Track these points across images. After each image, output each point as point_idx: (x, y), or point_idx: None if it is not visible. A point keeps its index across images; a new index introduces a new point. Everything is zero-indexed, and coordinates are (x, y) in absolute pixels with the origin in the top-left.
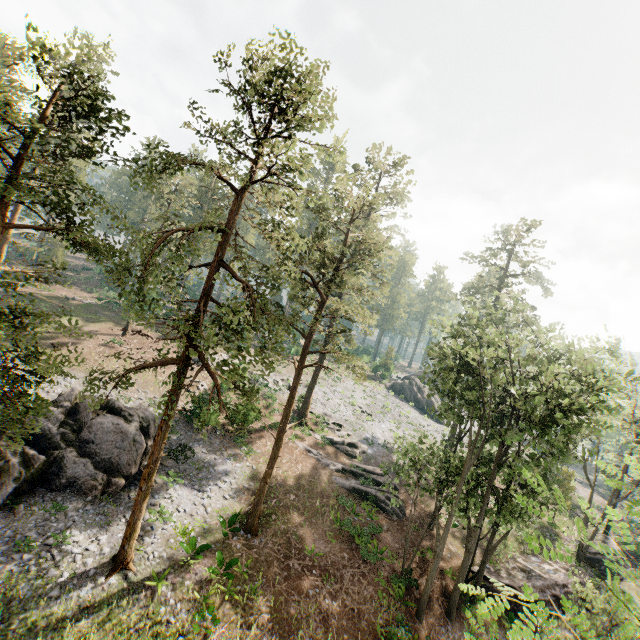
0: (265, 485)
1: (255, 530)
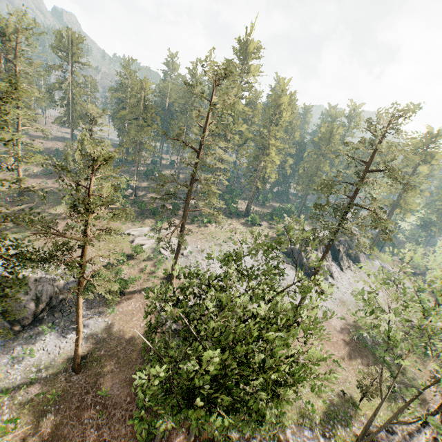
0: (76, 350)
1: (77, 371)
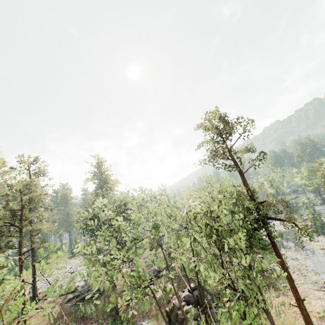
0: None
1: None
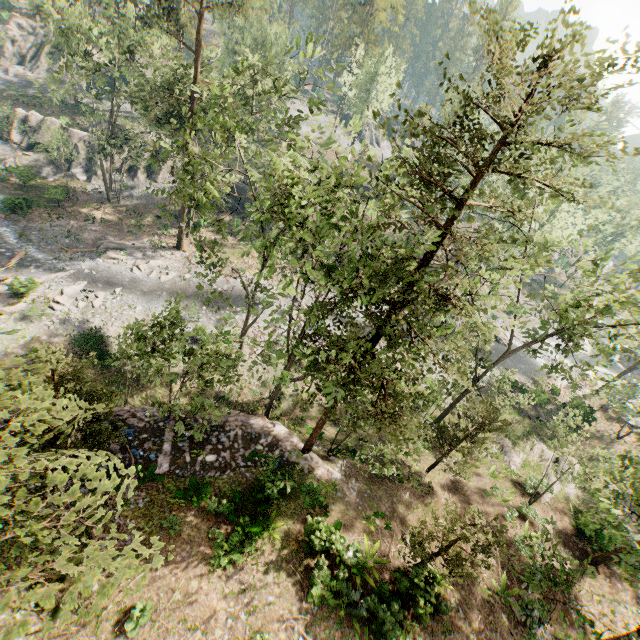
0: None
1: None
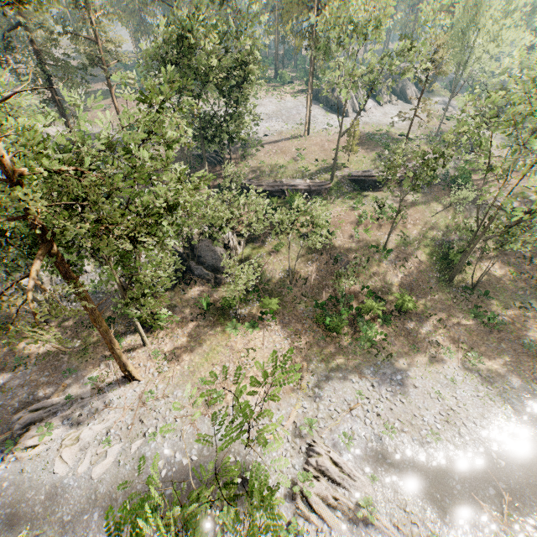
0: None
1: None
